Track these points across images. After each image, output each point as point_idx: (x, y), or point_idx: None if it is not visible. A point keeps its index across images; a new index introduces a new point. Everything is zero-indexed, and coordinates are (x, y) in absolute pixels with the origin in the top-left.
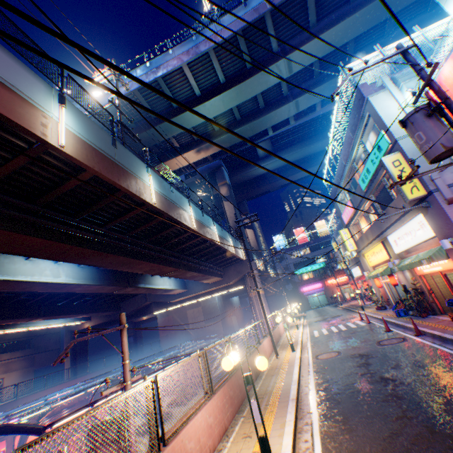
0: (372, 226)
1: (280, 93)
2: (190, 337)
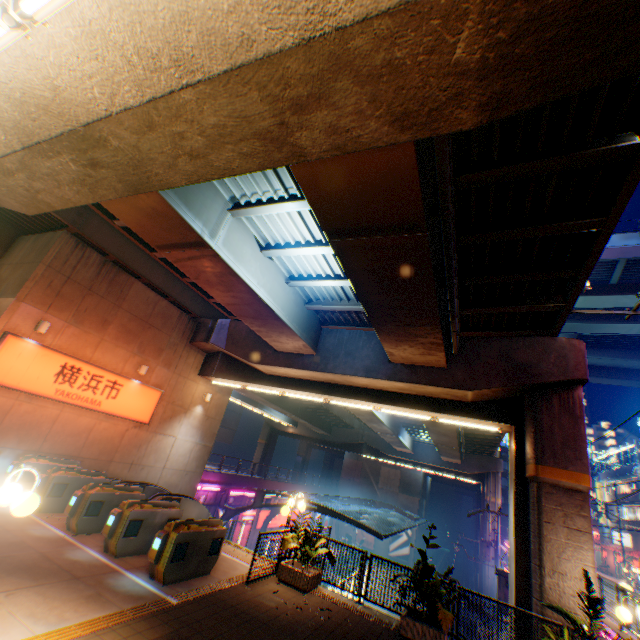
0: None
1: (628, 308)
2: (374, 497)
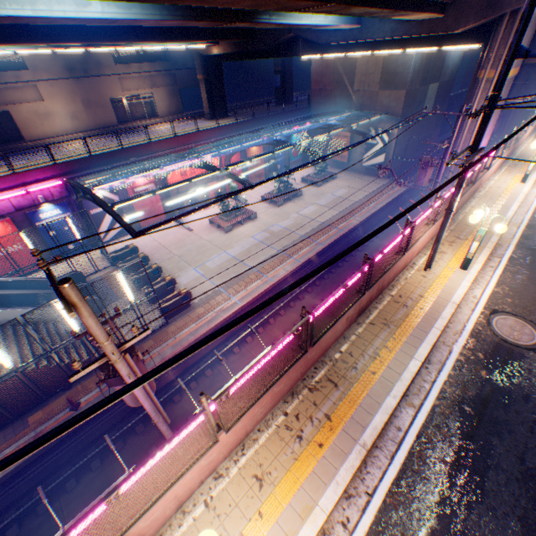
0: None
1: None
2: (349, 106)
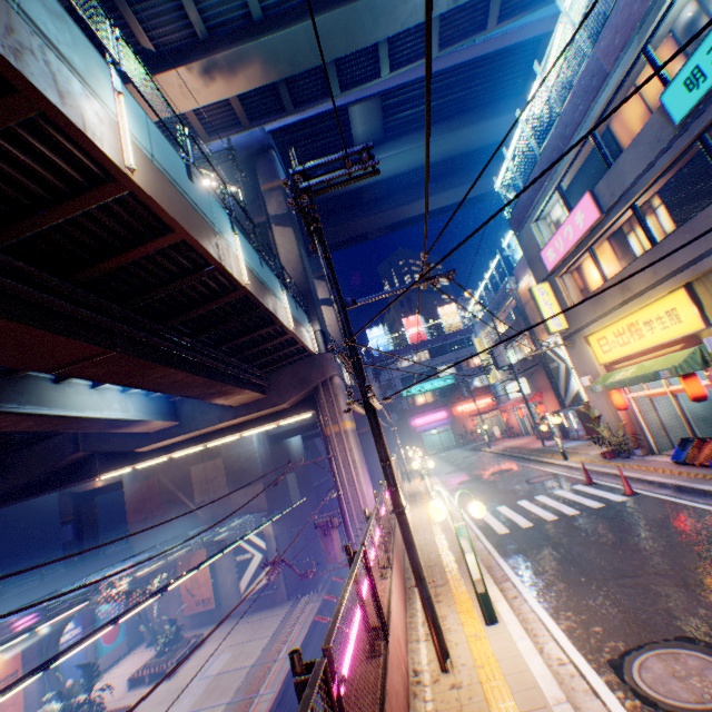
0: (671, 240)
1: None
2: (197, 522)
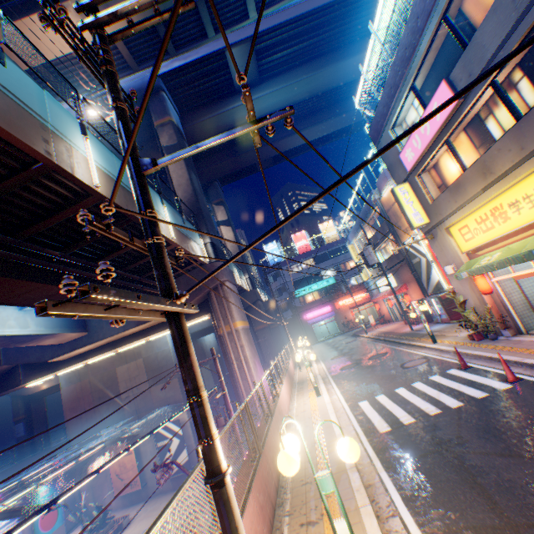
0: None
1: None
2: (123, 415)
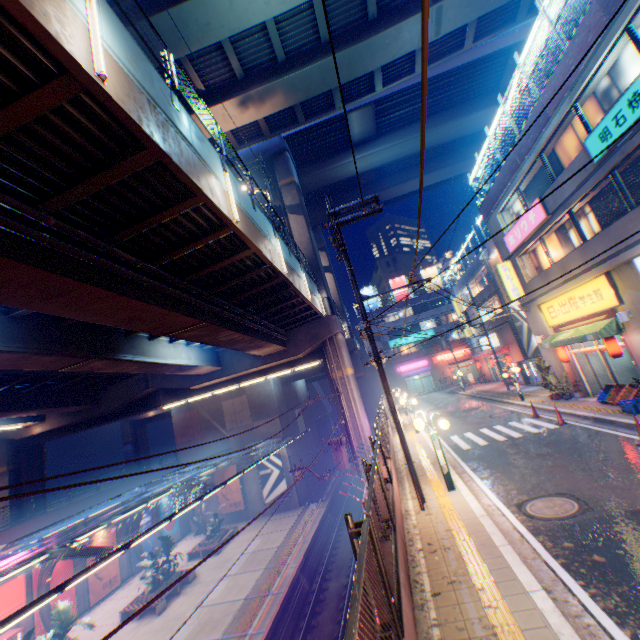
0: (594, 241)
1: None
2: (228, 444)
